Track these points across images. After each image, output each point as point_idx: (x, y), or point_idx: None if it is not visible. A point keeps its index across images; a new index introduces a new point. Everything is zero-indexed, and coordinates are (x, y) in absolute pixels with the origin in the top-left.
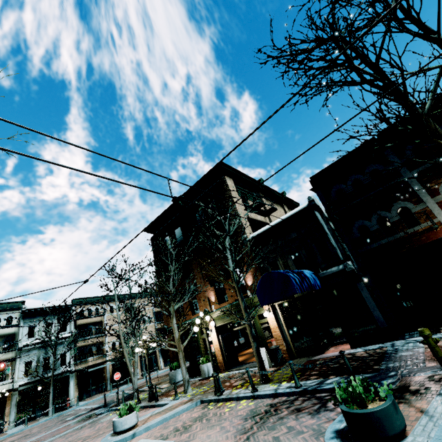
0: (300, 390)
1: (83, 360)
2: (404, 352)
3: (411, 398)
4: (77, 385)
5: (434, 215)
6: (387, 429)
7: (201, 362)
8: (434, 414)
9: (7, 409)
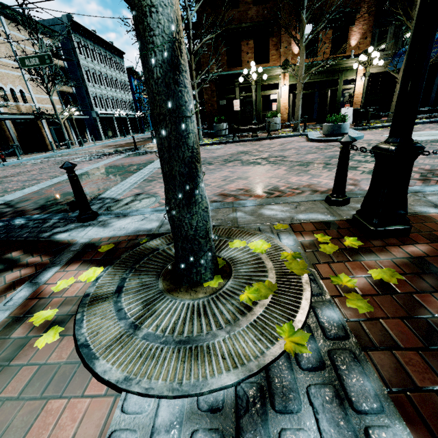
0: None
1: None
2: None
3: None
4: None
5: None
6: None
7: (273, 115)
8: None
9: None
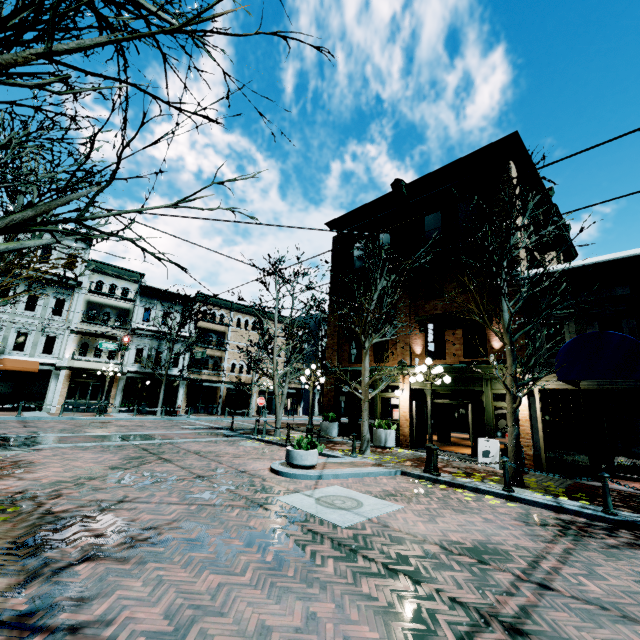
0: (620, 519)
1: (197, 371)
2: None
3: None
4: (186, 395)
5: None
6: None
7: (378, 425)
8: None
9: (114, 391)
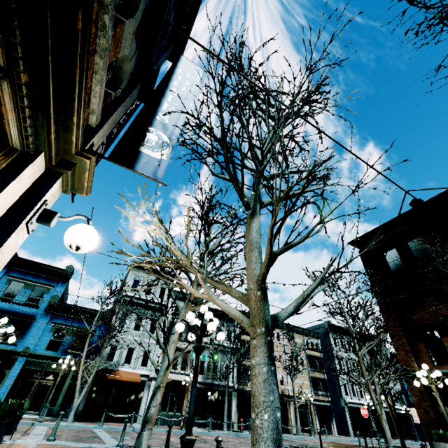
0: None
1: (243, 381)
2: None
3: None
4: (237, 407)
5: None
6: None
7: None
8: None
9: (185, 402)
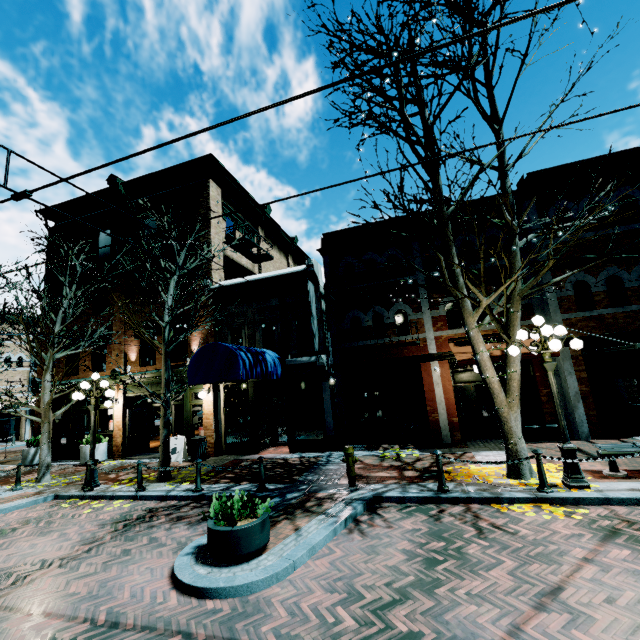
0: (197, 495)
1: None
2: (332, 465)
3: (298, 515)
4: None
5: (425, 330)
6: (242, 548)
7: (84, 441)
8: (304, 533)
9: None
